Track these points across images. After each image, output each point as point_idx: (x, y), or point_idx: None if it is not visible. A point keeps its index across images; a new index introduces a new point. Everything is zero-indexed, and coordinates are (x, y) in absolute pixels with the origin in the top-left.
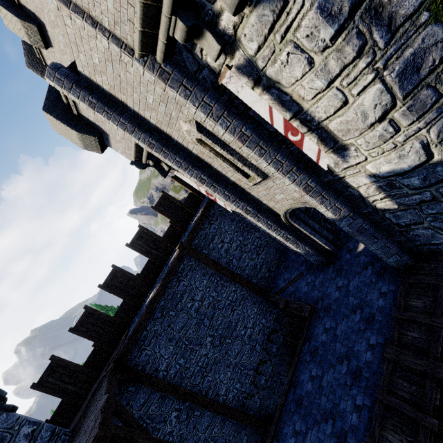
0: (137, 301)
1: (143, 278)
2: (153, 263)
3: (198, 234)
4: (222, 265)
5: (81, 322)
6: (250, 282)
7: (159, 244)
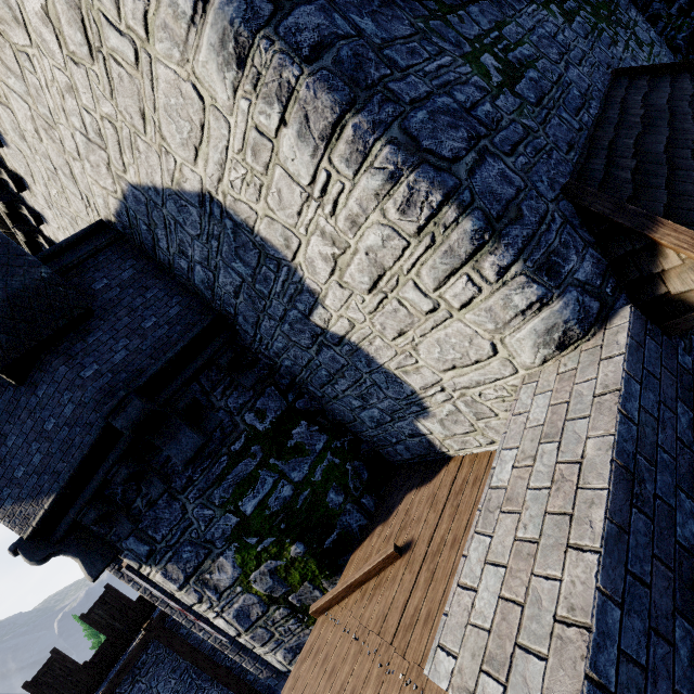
0: None
1: (91, 670)
2: (112, 643)
3: None
4: (204, 653)
5: None
6: (242, 680)
7: (128, 613)
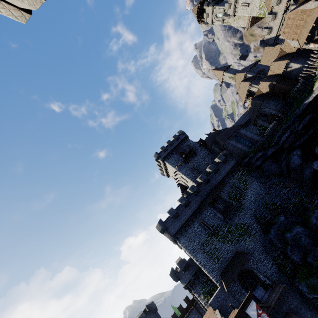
0: (183, 315)
1: (185, 310)
2: (188, 306)
3: (198, 303)
4: (202, 315)
5: (173, 315)
6: None
7: (190, 302)
